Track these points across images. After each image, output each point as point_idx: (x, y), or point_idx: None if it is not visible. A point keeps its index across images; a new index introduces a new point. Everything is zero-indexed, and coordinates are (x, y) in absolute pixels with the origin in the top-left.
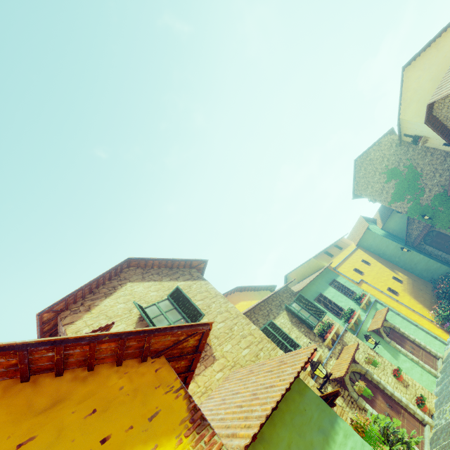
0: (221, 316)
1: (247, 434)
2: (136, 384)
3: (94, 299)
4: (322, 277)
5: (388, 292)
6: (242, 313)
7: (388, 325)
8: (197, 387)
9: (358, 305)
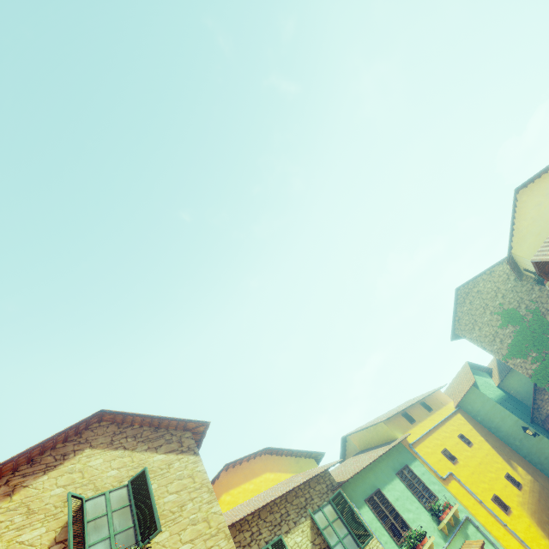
0: (193, 528)
1: None
2: None
3: (28, 473)
4: (388, 458)
5: (493, 503)
6: (235, 520)
7: None
8: None
9: (436, 523)
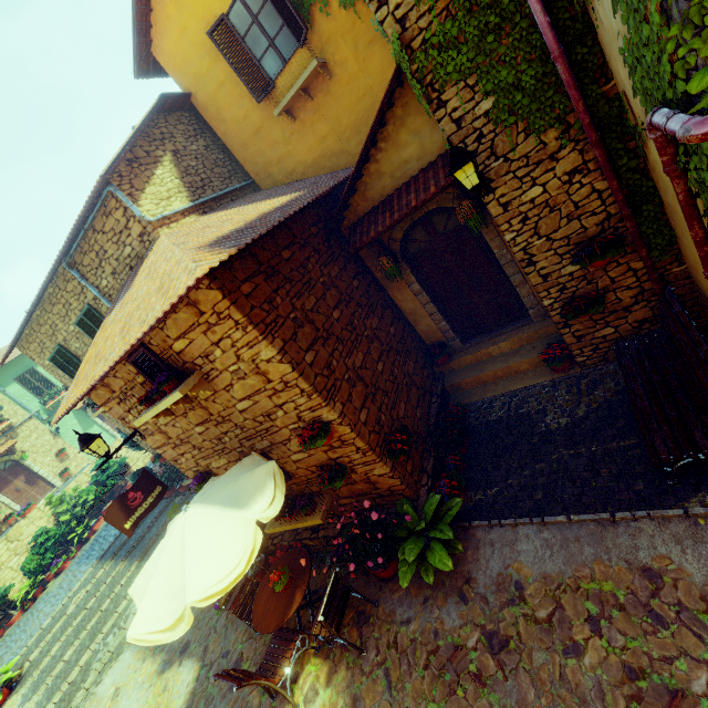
0: None
1: None
2: None
3: None
4: None
5: None
6: None
7: None
8: None
9: None
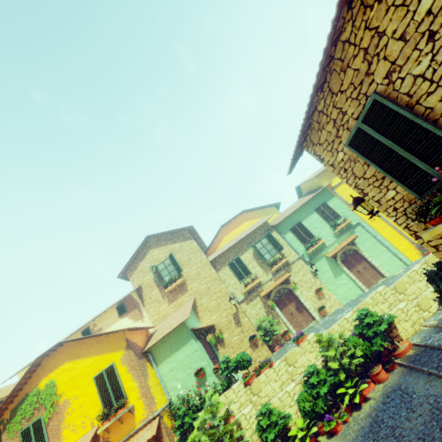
0: (196, 265)
1: (153, 343)
2: (116, 338)
3: (137, 262)
4: (312, 202)
5: None
6: (215, 257)
7: (353, 249)
8: (177, 303)
9: (333, 231)
